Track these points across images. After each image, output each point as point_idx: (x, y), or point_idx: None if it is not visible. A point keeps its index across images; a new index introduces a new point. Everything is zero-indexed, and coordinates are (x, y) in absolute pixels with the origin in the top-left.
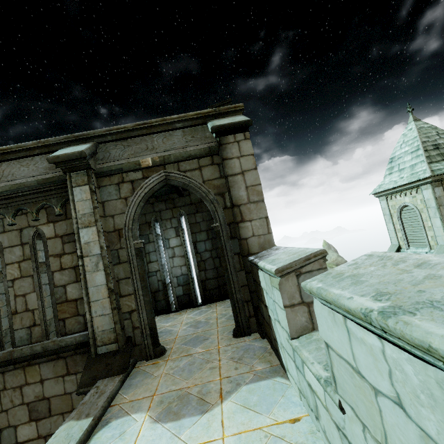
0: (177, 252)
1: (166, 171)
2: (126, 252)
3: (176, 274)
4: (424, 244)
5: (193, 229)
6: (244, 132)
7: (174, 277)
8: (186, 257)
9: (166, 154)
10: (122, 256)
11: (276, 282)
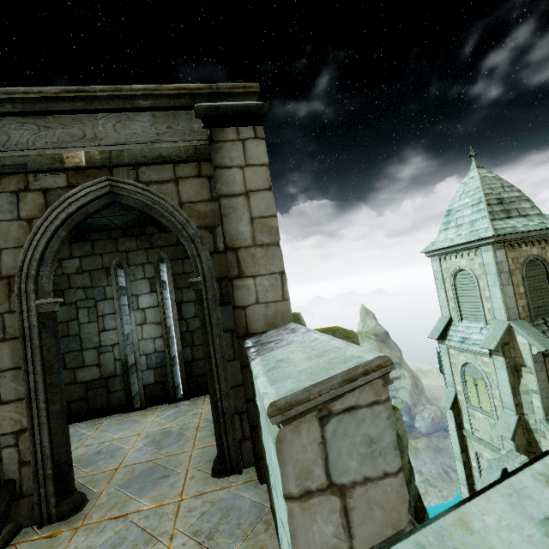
0: (151, 316)
1: (111, 178)
2: (17, 321)
3: (146, 350)
4: (479, 318)
5: (179, 283)
6: (255, 125)
7: (142, 354)
8: (163, 324)
9: (115, 148)
10: (11, 326)
11: (272, 430)
